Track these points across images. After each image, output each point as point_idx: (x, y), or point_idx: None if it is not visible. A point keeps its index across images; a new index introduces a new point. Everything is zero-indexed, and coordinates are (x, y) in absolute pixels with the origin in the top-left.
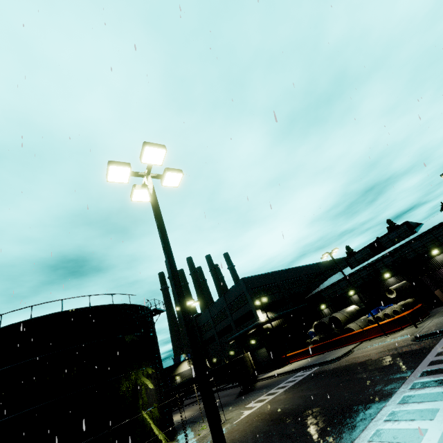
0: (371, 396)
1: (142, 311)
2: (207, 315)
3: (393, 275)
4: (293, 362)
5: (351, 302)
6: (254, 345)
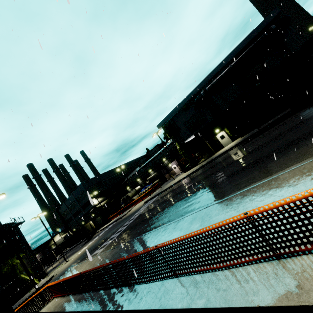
0: (112, 234)
1: (7, 226)
2: (64, 206)
3: (152, 170)
4: (113, 219)
5: (139, 184)
6: (94, 216)
